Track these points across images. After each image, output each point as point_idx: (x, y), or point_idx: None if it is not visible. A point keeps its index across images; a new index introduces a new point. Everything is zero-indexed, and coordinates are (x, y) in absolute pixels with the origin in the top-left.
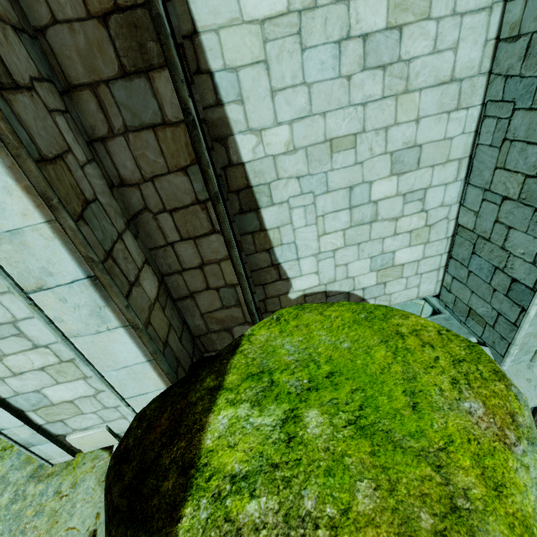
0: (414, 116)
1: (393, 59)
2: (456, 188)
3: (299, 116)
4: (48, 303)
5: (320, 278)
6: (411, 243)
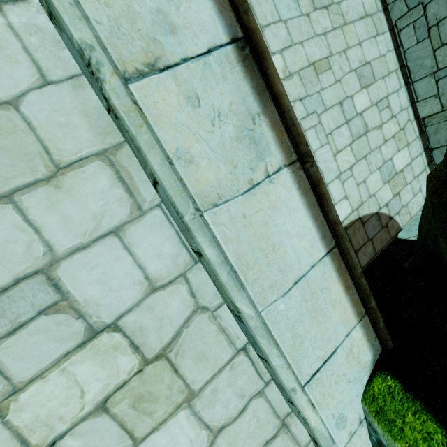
0: (356, 41)
1: (329, 3)
2: (403, 93)
3: (285, 46)
4: (164, 108)
5: (350, 204)
6: (398, 148)
